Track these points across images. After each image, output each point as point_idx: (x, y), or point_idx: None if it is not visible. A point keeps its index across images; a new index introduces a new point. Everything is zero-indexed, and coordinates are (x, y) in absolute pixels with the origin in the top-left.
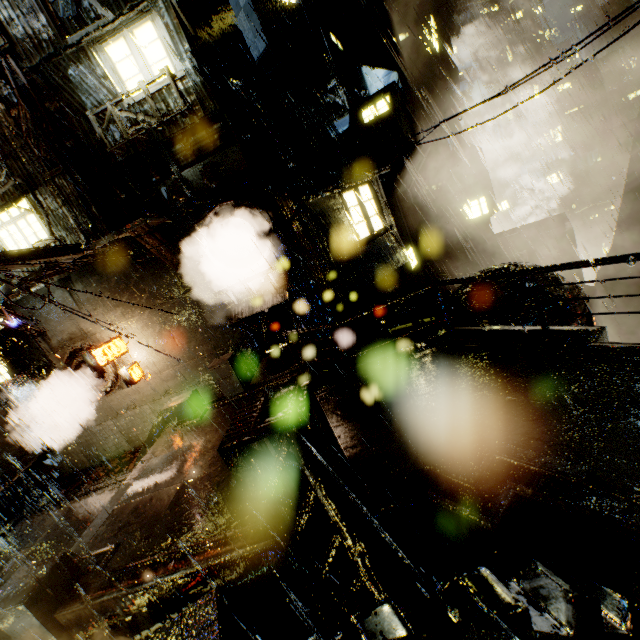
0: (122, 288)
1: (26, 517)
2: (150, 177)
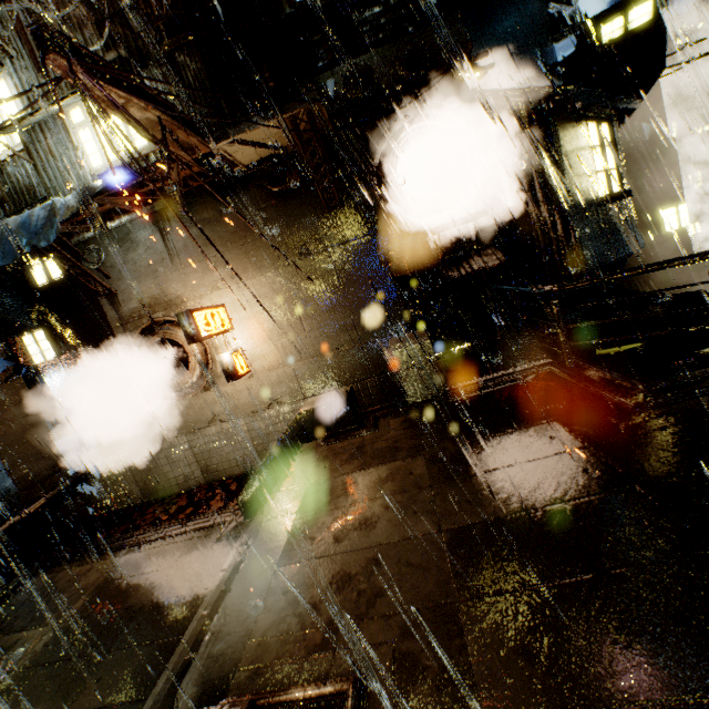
0: (239, 234)
1: (46, 568)
2: (315, 60)
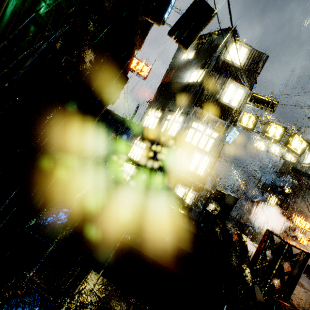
0: None
1: None
2: None
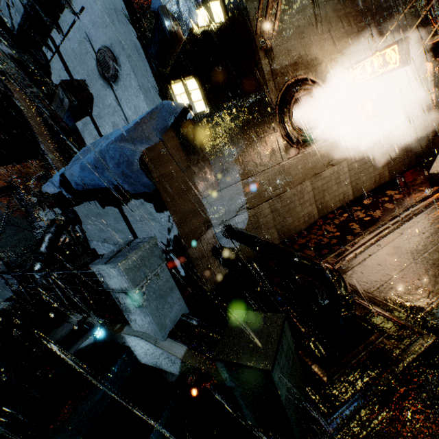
0: (358, 13)
1: None
2: None
